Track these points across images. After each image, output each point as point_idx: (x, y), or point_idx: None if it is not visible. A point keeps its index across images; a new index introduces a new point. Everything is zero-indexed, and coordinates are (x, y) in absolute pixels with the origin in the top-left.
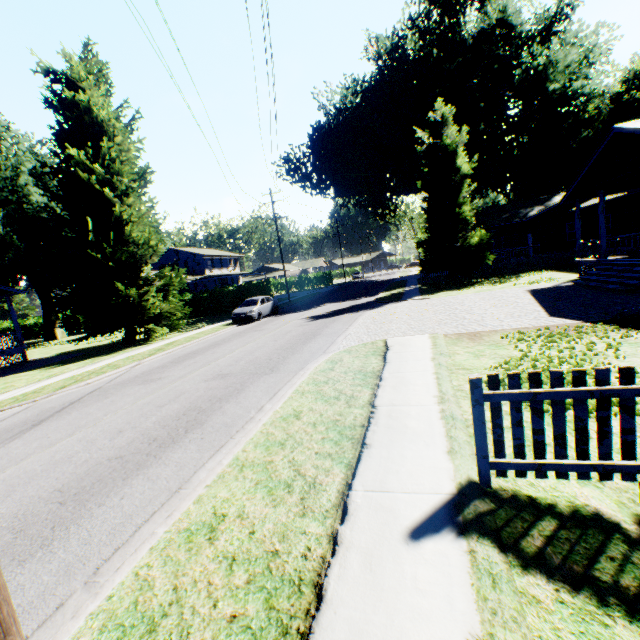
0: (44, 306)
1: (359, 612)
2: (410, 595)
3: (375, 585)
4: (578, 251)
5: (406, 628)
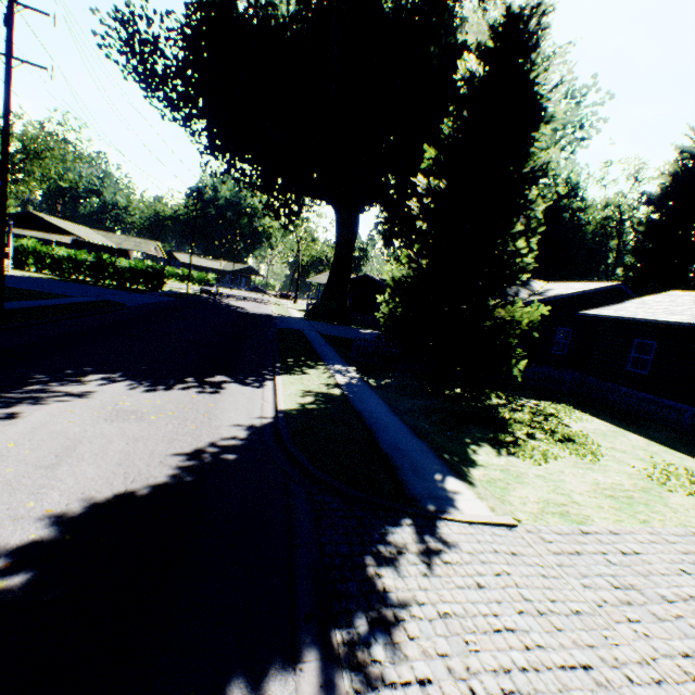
0: None
1: None
2: None
3: None
4: None
5: None
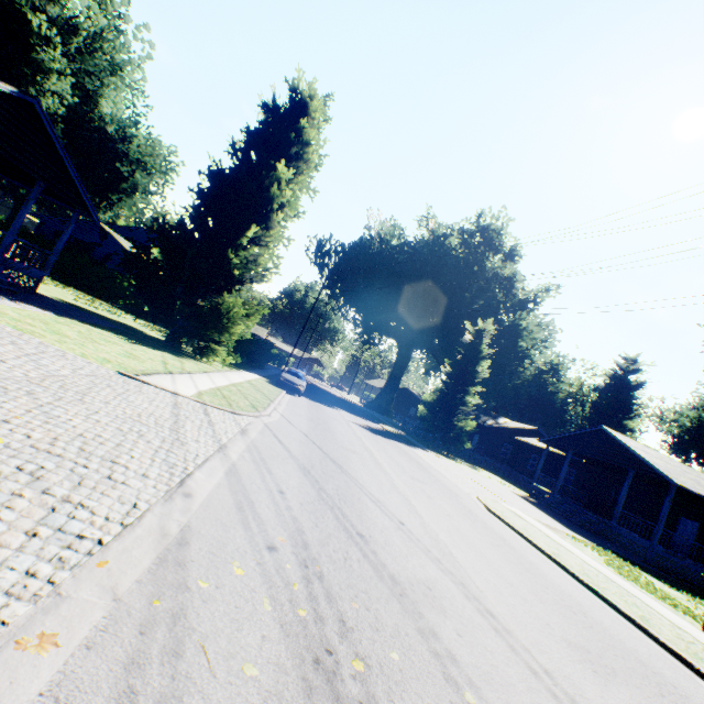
0: None
1: None
2: None
3: None
4: (535, 477)
5: None
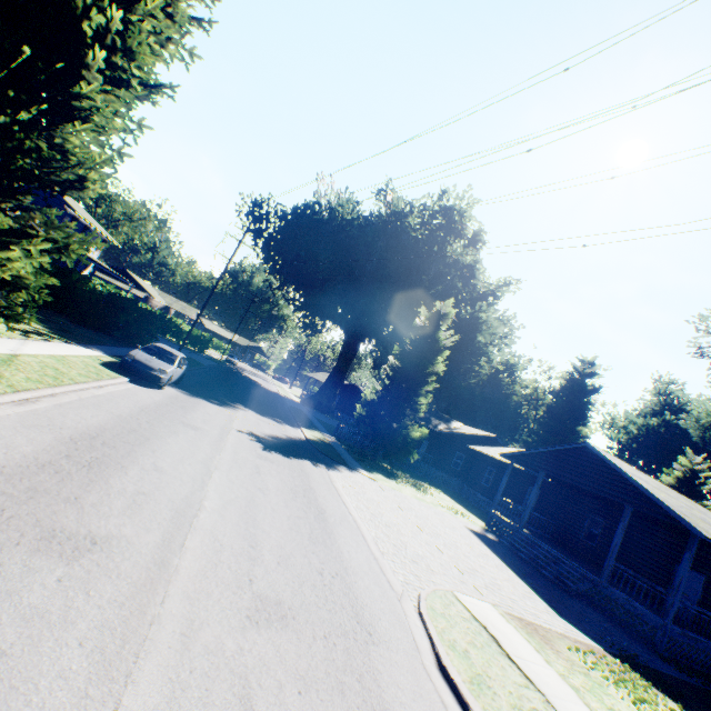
0: None
1: None
2: None
3: None
4: (495, 503)
5: None
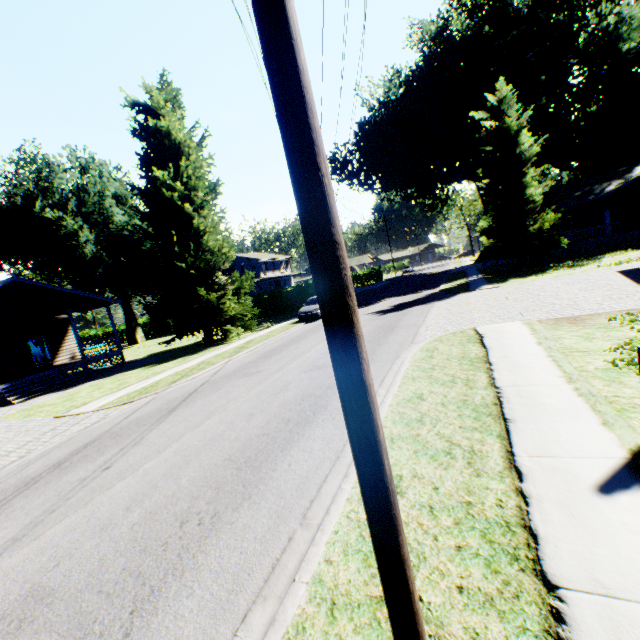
0: (126, 314)
1: (579, 546)
2: (625, 535)
3: (584, 527)
4: None
5: (634, 558)
